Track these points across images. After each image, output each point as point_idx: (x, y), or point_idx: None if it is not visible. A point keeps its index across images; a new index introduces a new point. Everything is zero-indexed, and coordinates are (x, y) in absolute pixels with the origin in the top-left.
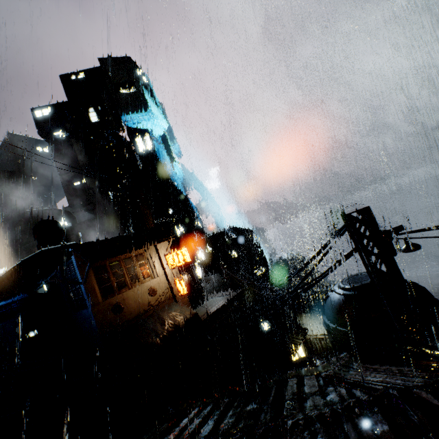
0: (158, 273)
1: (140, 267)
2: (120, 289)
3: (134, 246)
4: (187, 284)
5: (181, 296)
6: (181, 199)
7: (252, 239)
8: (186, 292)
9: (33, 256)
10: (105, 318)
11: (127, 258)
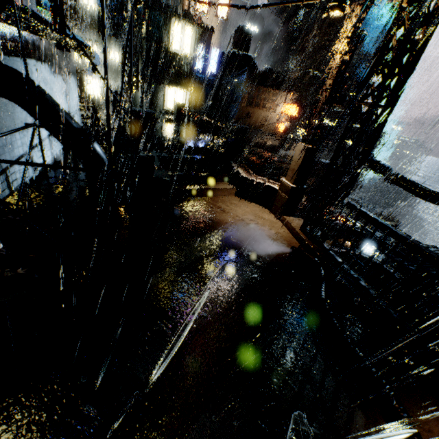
0: (277, 111)
1: (271, 101)
2: (255, 106)
3: (275, 86)
4: (286, 128)
5: (279, 133)
6: (356, 57)
7: (379, 142)
8: (282, 132)
9: (228, 52)
10: (242, 115)
11: (268, 91)
